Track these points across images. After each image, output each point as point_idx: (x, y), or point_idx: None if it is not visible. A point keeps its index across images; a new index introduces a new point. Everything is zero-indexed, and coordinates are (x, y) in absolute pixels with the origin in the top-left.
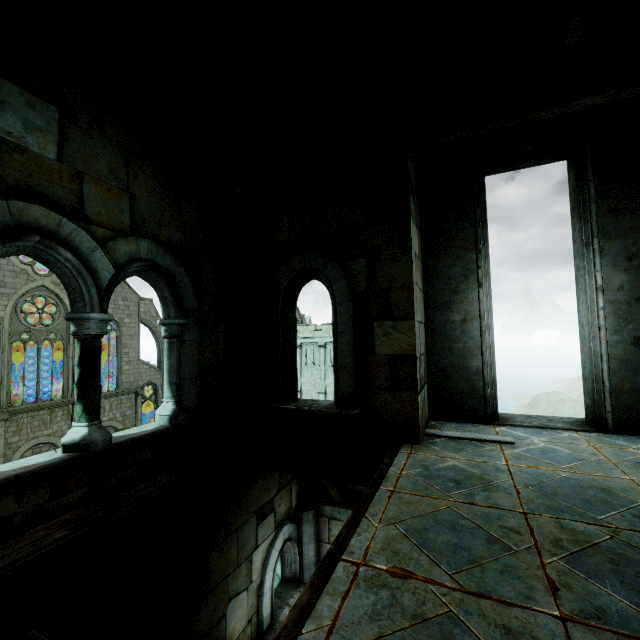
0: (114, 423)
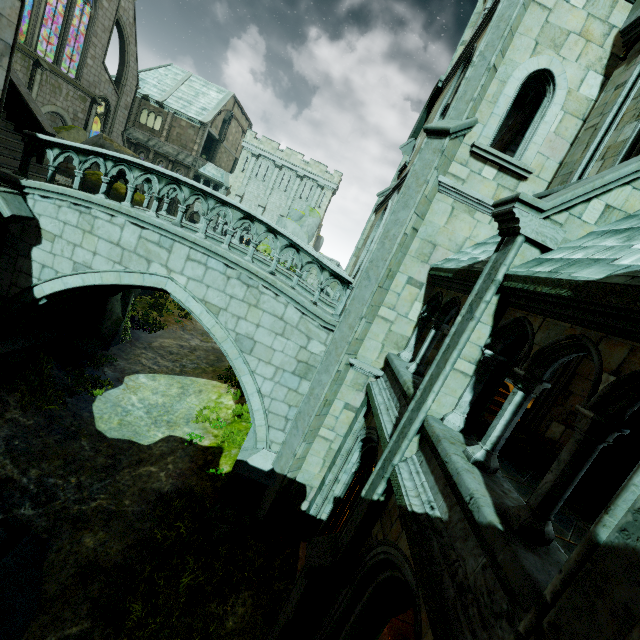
0: (66, 116)
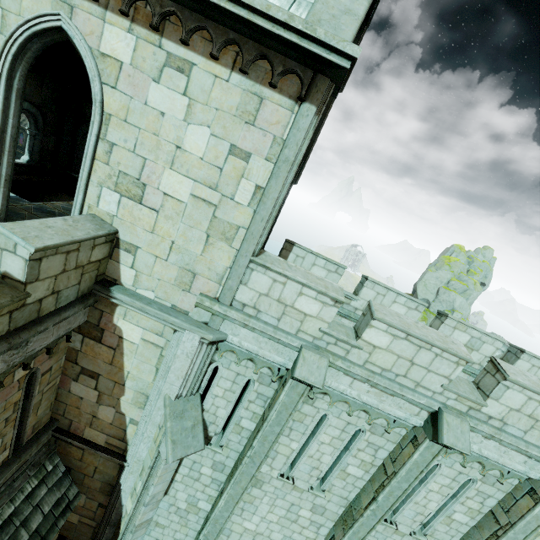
0: None
